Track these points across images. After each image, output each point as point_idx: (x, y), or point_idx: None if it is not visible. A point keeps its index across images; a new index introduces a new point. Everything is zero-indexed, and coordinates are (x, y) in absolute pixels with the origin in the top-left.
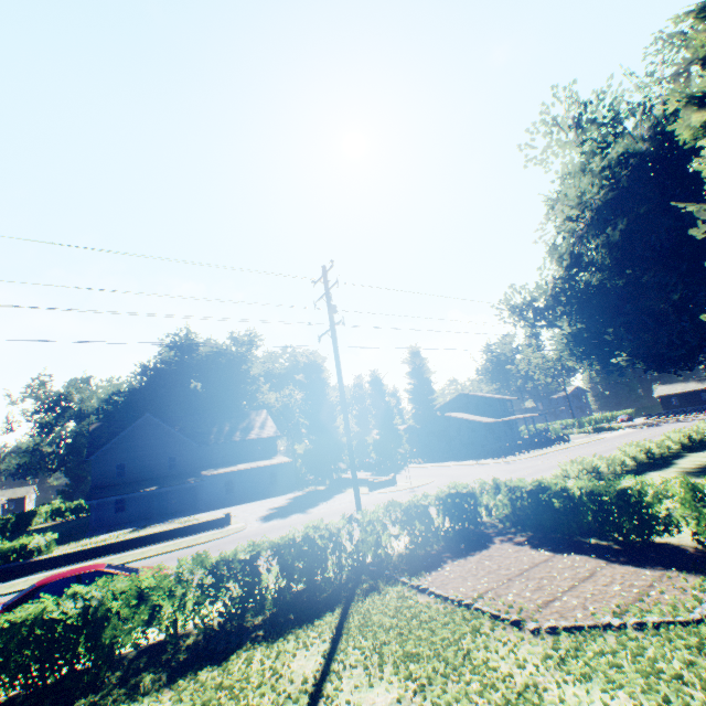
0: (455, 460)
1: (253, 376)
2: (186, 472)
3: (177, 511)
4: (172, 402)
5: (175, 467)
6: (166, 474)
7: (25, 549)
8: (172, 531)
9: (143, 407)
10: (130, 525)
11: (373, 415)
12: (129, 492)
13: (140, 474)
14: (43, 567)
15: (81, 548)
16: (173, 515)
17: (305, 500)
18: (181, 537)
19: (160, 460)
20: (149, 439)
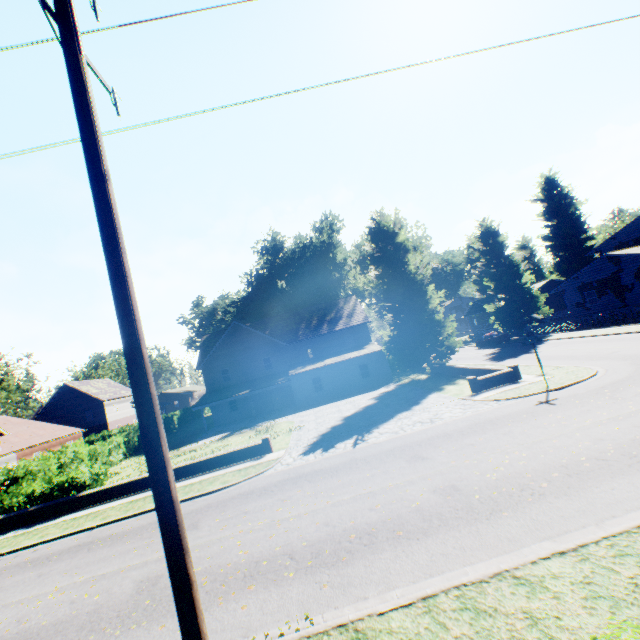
0: (636, 322)
1: (338, 263)
2: (281, 371)
3: (281, 407)
4: (274, 304)
5: (271, 367)
6: (264, 375)
7: (76, 483)
8: (204, 462)
9: (249, 313)
10: (234, 426)
11: (489, 277)
12: (225, 397)
13: (242, 377)
14: (88, 502)
15: (117, 483)
16: (270, 415)
17: (384, 404)
18: (214, 470)
19: (256, 362)
20: (242, 345)
